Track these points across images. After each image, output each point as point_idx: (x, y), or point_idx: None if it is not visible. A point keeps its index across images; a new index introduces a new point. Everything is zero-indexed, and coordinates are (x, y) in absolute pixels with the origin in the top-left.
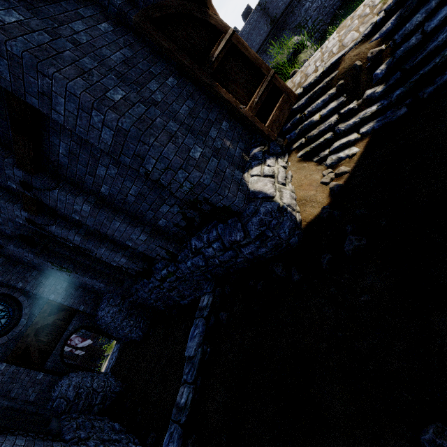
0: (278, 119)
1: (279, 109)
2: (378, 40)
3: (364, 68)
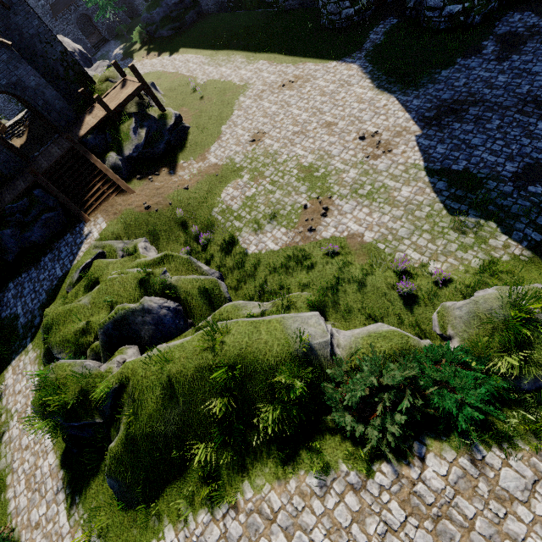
0: (3, 130)
1: (3, 128)
2: (26, 118)
3: (24, 123)
